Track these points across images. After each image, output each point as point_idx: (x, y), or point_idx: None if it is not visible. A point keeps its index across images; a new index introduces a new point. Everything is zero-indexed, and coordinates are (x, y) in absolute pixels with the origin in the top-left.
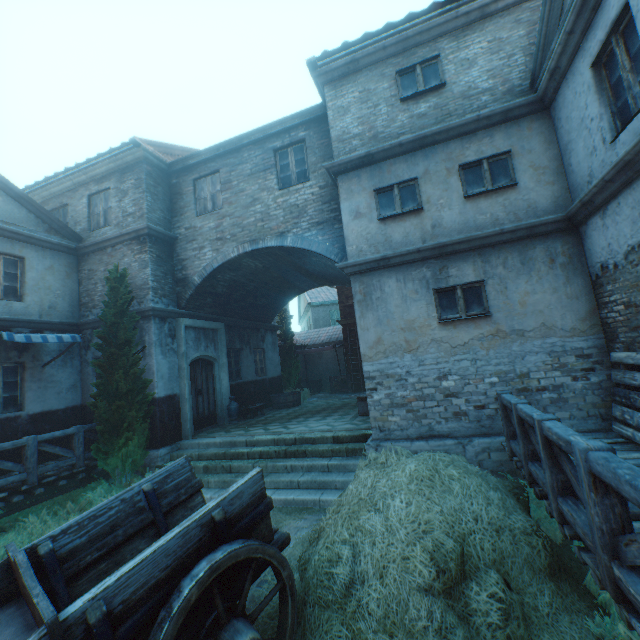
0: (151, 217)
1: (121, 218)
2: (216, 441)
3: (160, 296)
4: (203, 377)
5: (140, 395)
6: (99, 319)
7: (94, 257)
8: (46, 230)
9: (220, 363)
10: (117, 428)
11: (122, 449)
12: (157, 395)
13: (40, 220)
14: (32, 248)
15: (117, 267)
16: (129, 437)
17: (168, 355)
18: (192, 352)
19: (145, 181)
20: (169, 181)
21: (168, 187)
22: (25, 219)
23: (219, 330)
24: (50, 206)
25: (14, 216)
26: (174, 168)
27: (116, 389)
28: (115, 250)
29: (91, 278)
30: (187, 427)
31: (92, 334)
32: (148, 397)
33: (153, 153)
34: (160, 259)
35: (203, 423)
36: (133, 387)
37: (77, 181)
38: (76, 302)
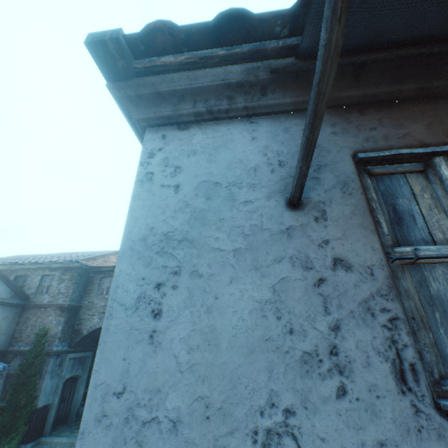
0: (72, 296)
1: (56, 293)
2: (63, 440)
3: (62, 341)
4: (69, 389)
5: (29, 406)
6: (22, 350)
7: (33, 310)
8: (13, 295)
9: (82, 378)
10: (8, 429)
11: (6, 445)
12: (39, 406)
13: (12, 290)
14: (1, 307)
15: (45, 327)
16: (13, 436)
17: (54, 378)
18: (68, 374)
19: (76, 278)
20: (89, 273)
21: (87, 277)
22: (5, 291)
23: (89, 356)
24: (18, 273)
25: (0, 291)
26: (93, 269)
27: (18, 404)
28: (46, 310)
29: (26, 322)
30: (48, 427)
31: (13, 357)
32: (33, 407)
33: (85, 264)
34: (69, 319)
35: (59, 422)
36: (28, 403)
37: (40, 266)
38: (11, 335)
